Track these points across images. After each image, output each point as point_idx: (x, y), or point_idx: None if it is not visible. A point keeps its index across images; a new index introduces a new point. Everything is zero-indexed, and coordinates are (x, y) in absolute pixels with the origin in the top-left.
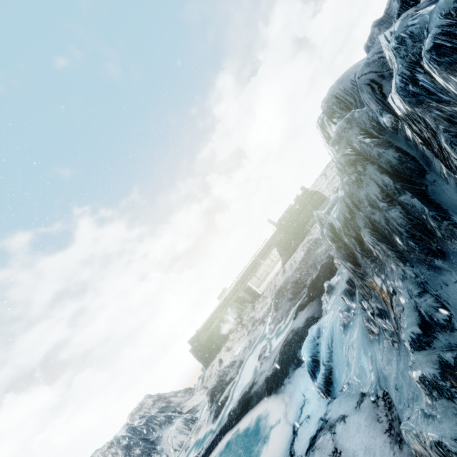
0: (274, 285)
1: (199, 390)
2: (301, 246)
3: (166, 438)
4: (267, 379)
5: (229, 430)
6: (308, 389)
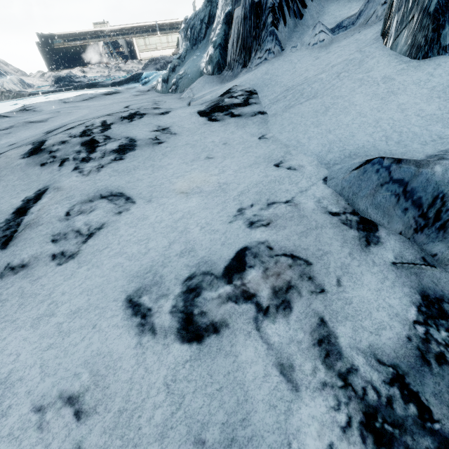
0: None
1: (37, 78)
2: None
3: None
4: (114, 82)
5: (73, 91)
6: None
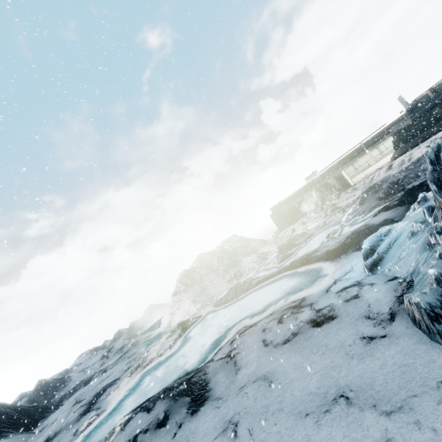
0: (370, 180)
1: (272, 243)
2: (429, 141)
3: (244, 262)
4: (328, 251)
5: (289, 271)
6: (357, 265)
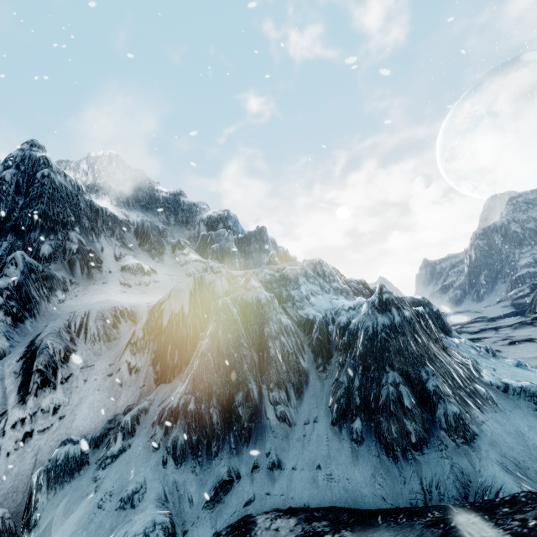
0: None
1: None
2: None
3: None
4: None
5: None
6: None
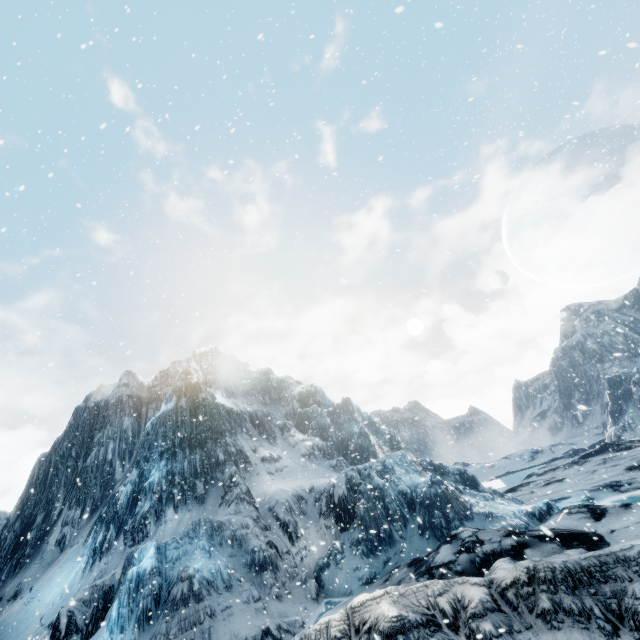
0: None
1: None
2: None
3: None
4: None
5: None
6: None
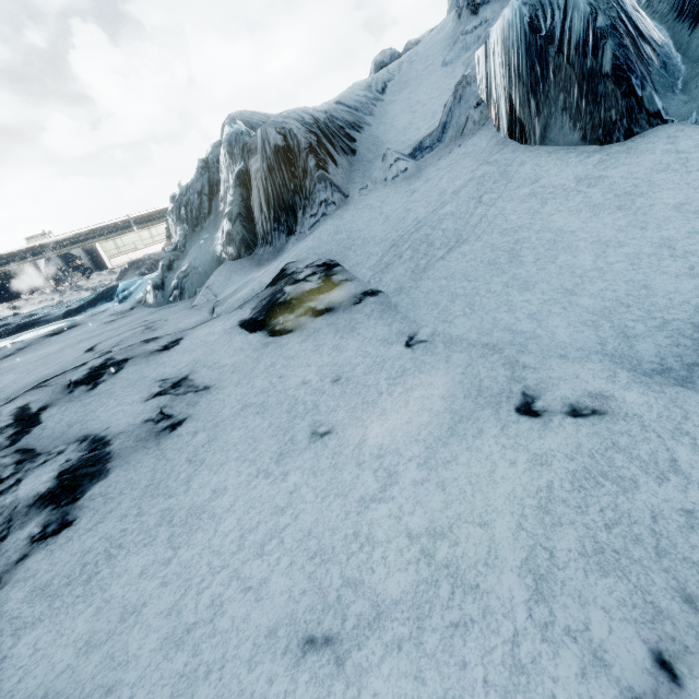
0: None
1: None
2: None
3: None
4: (69, 310)
5: None
6: None
